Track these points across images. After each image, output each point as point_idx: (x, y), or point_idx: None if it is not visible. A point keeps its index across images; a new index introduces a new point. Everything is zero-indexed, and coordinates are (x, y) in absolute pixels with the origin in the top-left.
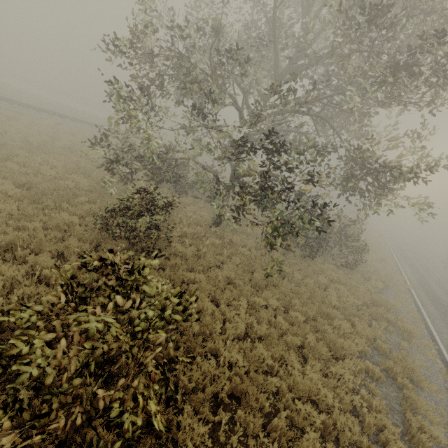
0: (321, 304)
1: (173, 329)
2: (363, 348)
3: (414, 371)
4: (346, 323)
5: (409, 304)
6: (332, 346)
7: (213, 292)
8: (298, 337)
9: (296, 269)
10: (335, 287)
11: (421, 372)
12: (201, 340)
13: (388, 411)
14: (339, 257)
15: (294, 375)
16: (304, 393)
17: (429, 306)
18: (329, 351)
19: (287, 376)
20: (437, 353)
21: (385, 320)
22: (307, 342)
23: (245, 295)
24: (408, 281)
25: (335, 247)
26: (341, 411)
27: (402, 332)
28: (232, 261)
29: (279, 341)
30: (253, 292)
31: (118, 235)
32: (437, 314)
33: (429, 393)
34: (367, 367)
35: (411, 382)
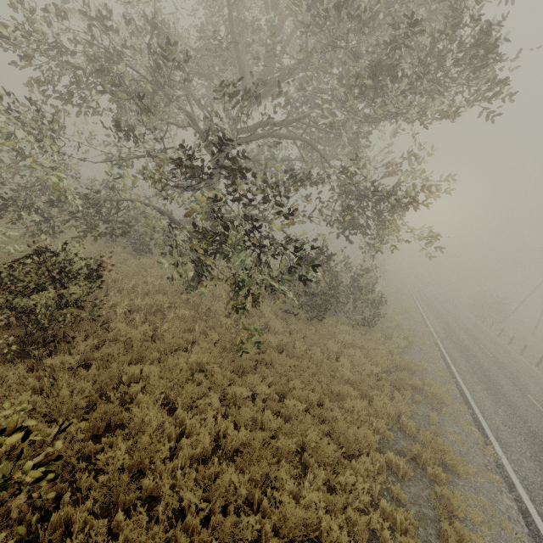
0: (331, 379)
1: (87, 467)
2: (384, 433)
3: (446, 454)
4: (360, 402)
5: (437, 360)
6: (342, 441)
7: (164, 391)
8: (294, 437)
9: (300, 336)
10: (348, 354)
11: (455, 450)
12: (128, 480)
13: (418, 524)
14: (355, 314)
15: (283, 504)
16: (298, 531)
17: (458, 359)
18: (340, 447)
19: (273, 508)
20: (471, 418)
21: (410, 388)
22: (308, 442)
23: (219, 387)
24: (434, 333)
25: (351, 302)
26: (356, 542)
27: (431, 398)
28: (208, 338)
29: (265, 451)
30: (235, 379)
31: (3, 322)
32: (467, 368)
33: (467, 479)
34: (389, 461)
35: (446, 468)
